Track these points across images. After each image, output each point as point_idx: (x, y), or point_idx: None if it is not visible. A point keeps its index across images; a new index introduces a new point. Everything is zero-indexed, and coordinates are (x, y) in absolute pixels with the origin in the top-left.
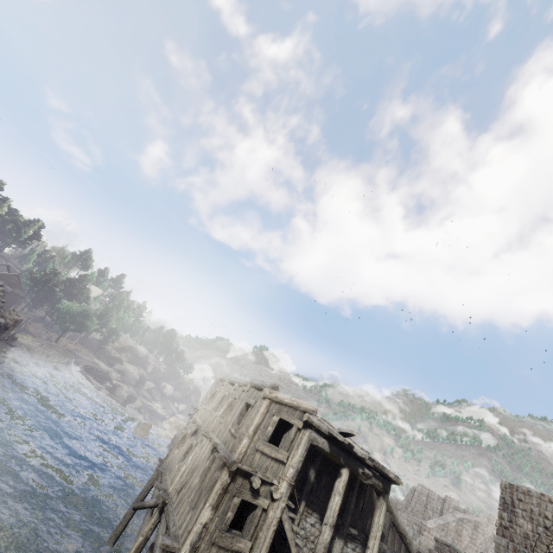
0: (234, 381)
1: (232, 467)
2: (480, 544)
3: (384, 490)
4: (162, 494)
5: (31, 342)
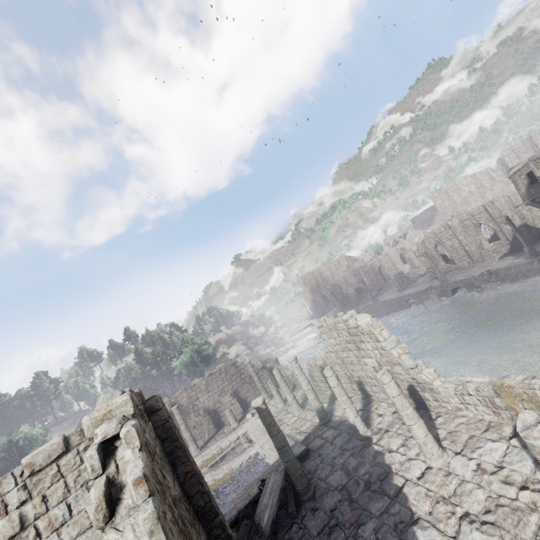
0: None
1: None
2: None
3: None
4: None
5: None
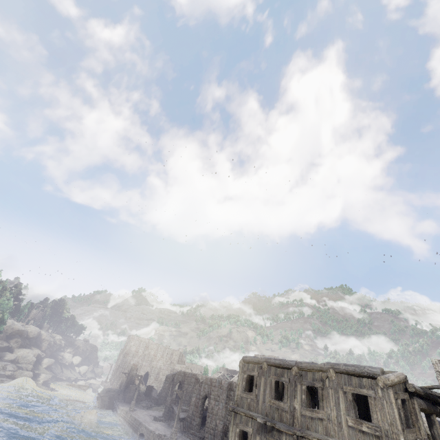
0: (284, 364)
1: None
2: None
3: None
4: None
5: None
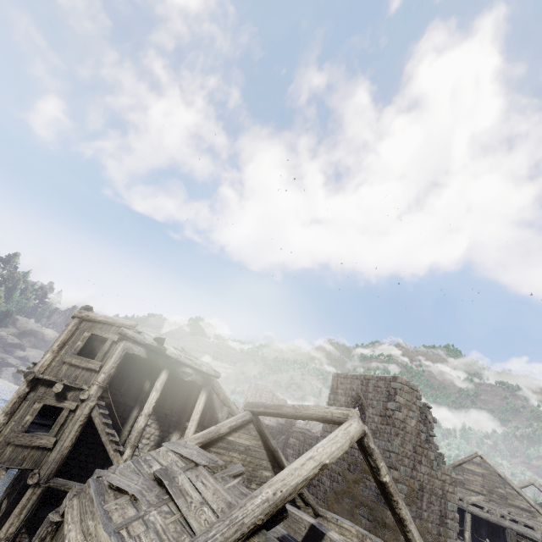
0: None
1: (27, 376)
2: None
3: (204, 383)
4: None
5: None
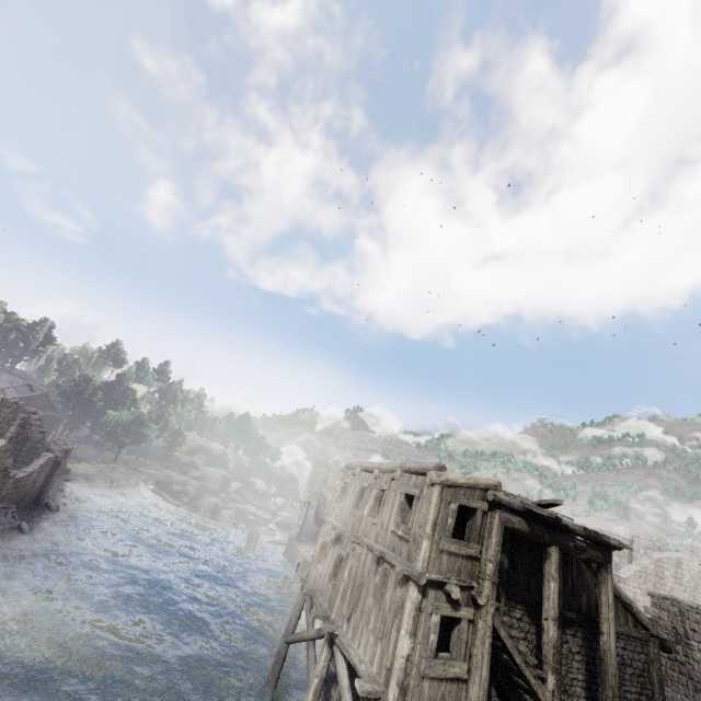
0: (370, 467)
1: (420, 580)
2: (688, 583)
3: (604, 561)
4: (327, 625)
5: (87, 470)
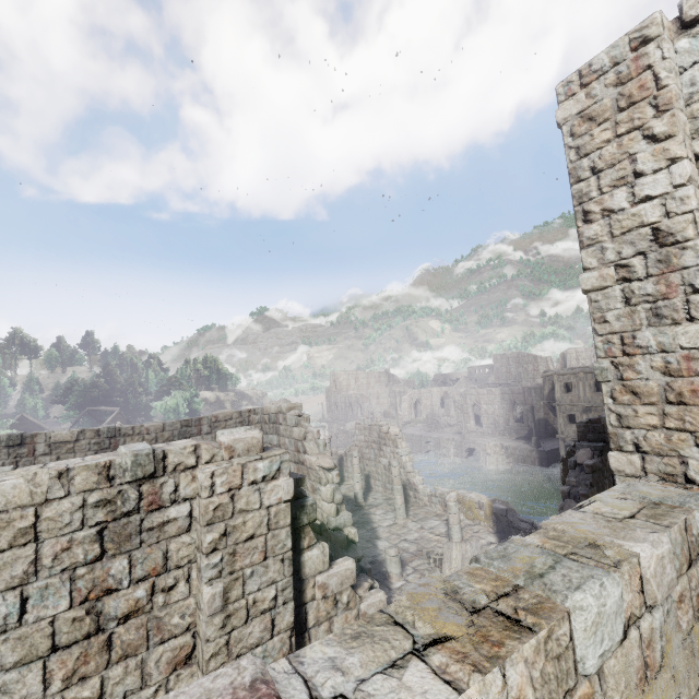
0: None
1: None
2: None
3: None
4: None
5: None
